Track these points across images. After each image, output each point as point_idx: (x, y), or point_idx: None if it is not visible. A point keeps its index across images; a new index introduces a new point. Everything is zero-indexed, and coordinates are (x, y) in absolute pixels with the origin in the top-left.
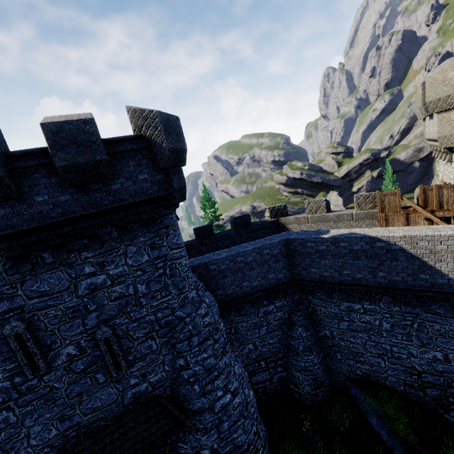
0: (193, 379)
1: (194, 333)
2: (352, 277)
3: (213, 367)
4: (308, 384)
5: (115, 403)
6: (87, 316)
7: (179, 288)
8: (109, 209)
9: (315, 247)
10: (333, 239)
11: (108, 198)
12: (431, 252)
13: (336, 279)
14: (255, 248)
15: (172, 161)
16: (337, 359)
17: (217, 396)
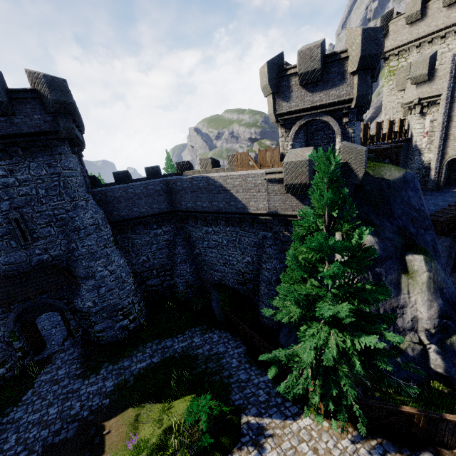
0: (81, 257)
1: (81, 228)
2: (202, 207)
3: (96, 252)
4: (182, 285)
5: (25, 262)
6: (2, 203)
7: (71, 197)
8: (13, 134)
9: (182, 186)
10: (189, 179)
11: (12, 127)
12: (233, 186)
13: (194, 209)
14: (142, 184)
15: (57, 108)
16: (205, 270)
17: (97, 270)
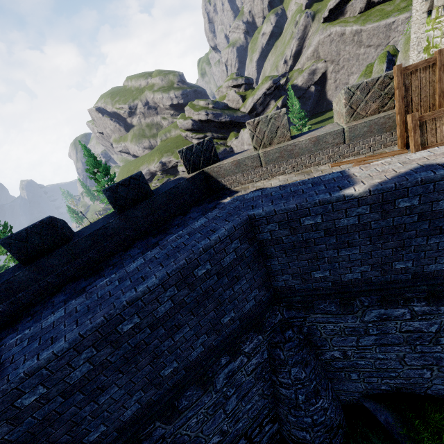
0: None
1: None
2: (415, 273)
3: None
4: (321, 440)
5: None
6: None
7: None
8: None
9: (324, 226)
10: (377, 195)
11: None
12: None
13: (373, 283)
14: (167, 276)
15: None
16: (350, 379)
17: None
